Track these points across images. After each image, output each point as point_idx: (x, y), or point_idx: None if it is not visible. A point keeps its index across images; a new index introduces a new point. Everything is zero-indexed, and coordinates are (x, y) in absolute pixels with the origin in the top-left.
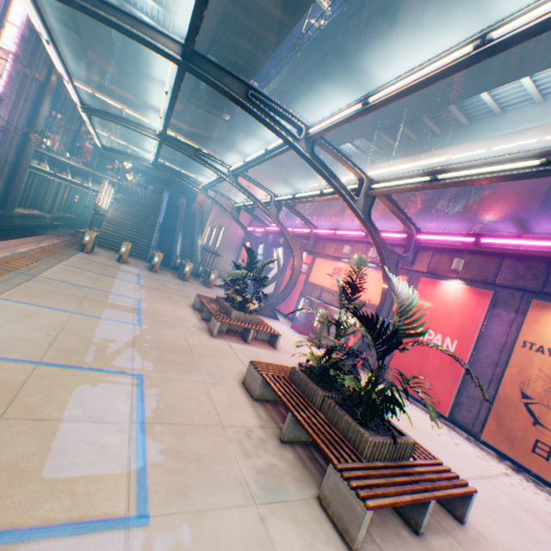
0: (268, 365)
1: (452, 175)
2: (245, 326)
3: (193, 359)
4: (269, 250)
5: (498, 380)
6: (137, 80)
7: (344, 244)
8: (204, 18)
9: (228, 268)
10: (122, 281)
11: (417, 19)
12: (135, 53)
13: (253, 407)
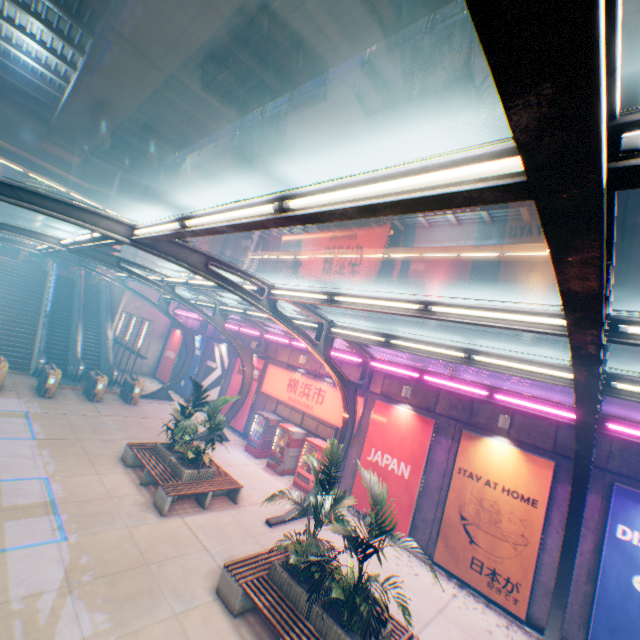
0: (244, 563)
1: (402, 343)
2: (203, 490)
3: (151, 576)
4: (208, 343)
5: (443, 503)
6: (3, 116)
7: (300, 352)
8: (123, 93)
9: (152, 360)
10: (8, 441)
11: (360, 146)
12: (2, 86)
13: (237, 630)
